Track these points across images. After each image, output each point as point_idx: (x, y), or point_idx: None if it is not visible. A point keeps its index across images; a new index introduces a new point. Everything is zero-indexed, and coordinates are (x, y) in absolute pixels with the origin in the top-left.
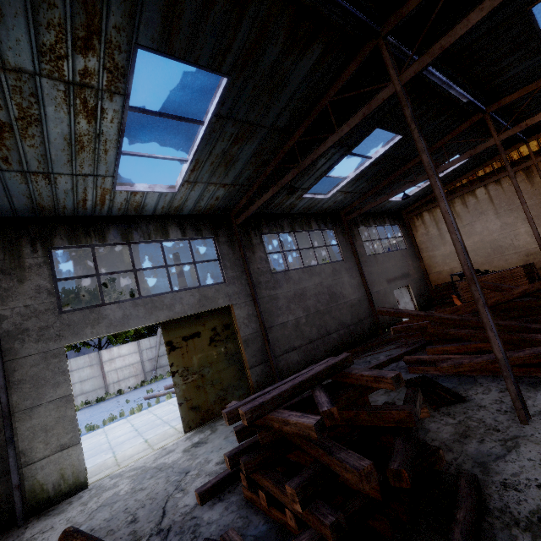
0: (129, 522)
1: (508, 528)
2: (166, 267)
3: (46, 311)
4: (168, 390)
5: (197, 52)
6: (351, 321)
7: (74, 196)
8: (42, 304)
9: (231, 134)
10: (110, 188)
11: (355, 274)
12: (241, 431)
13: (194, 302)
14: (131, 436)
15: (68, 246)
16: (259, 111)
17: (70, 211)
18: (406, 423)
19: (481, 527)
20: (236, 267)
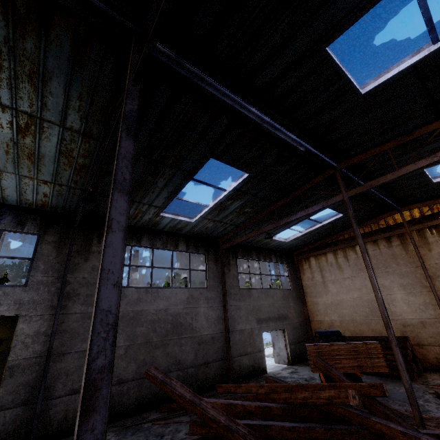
0: None
1: None
2: None
3: None
4: None
5: None
6: (192, 362)
7: None
8: None
9: (9, 122)
10: None
11: (217, 305)
12: None
13: None
14: None
15: None
16: (31, 101)
17: None
18: None
19: None
20: (51, 271)
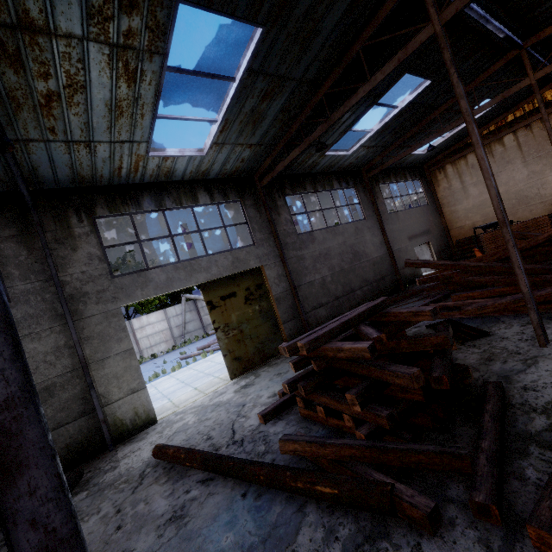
0: (206, 439)
1: (527, 414)
2: (199, 232)
3: (100, 276)
4: (202, 351)
5: (234, 3)
6: (373, 278)
7: (111, 164)
8: (96, 270)
9: (260, 90)
10: (144, 155)
11: (377, 232)
12: (297, 363)
13: (228, 264)
14: (180, 387)
15: (109, 215)
16: (290, 62)
17: (106, 180)
18: (442, 346)
19: (505, 415)
20: (263, 230)
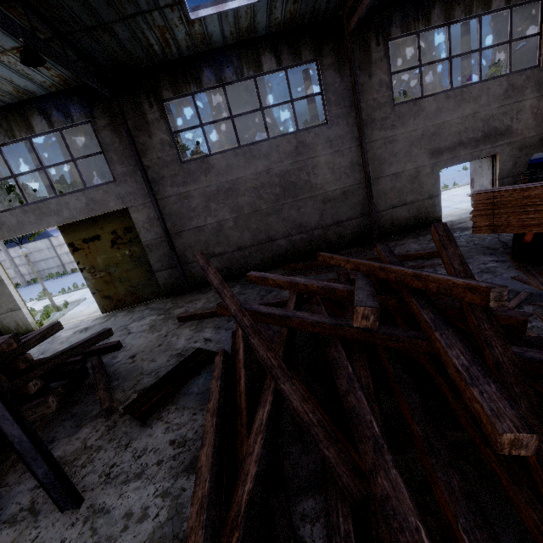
0: None
1: None
2: (43, 169)
3: None
4: None
5: None
6: (318, 224)
7: None
8: None
9: None
10: None
11: (348, 147)
12: None
13: (82, 206)
14: None
15: None
16: None
17: None
18: None
19: None
20: (126, 160)
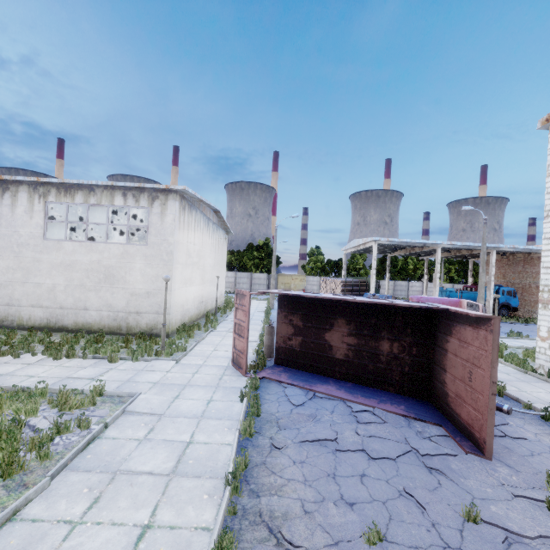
0: None
1: None
2: None
3: None
4: None
5: None
6: None
7: None
8: None
9: None
10: None
11: None
12: None
13: None
14: None
15: None
16: None
17: None
18: None
19: None
20: None
